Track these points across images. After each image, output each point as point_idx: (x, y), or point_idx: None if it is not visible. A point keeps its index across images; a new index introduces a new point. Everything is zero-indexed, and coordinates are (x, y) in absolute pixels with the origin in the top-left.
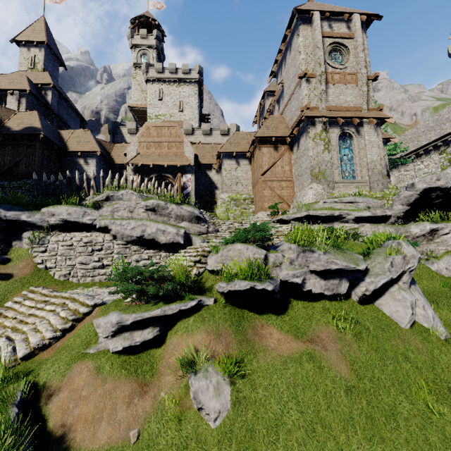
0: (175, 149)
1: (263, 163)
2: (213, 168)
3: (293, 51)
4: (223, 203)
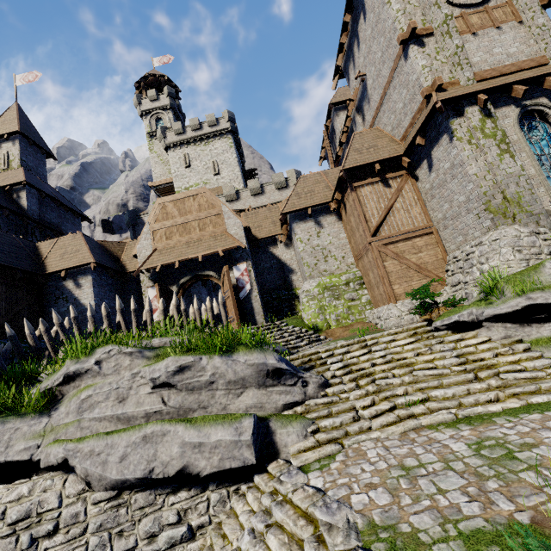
0: (210, 227)
1: (368, 212)
2: (278, 240)
3: (372, 12)
4: (311, 298)
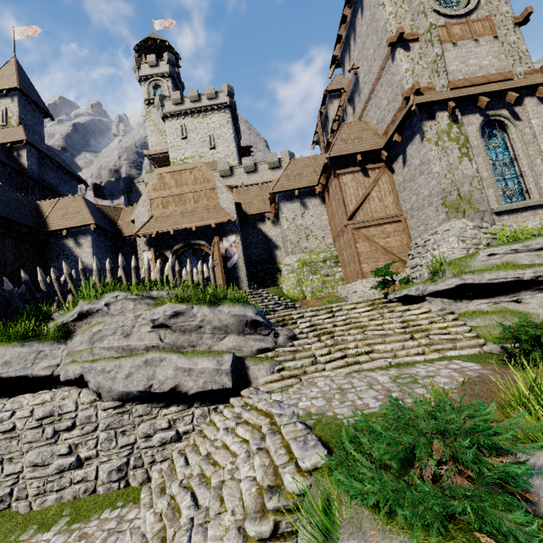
0: (204, 200)
1: (347, 198)
2: (266, 218)
3: (368, 10)
4: (291, 272)
